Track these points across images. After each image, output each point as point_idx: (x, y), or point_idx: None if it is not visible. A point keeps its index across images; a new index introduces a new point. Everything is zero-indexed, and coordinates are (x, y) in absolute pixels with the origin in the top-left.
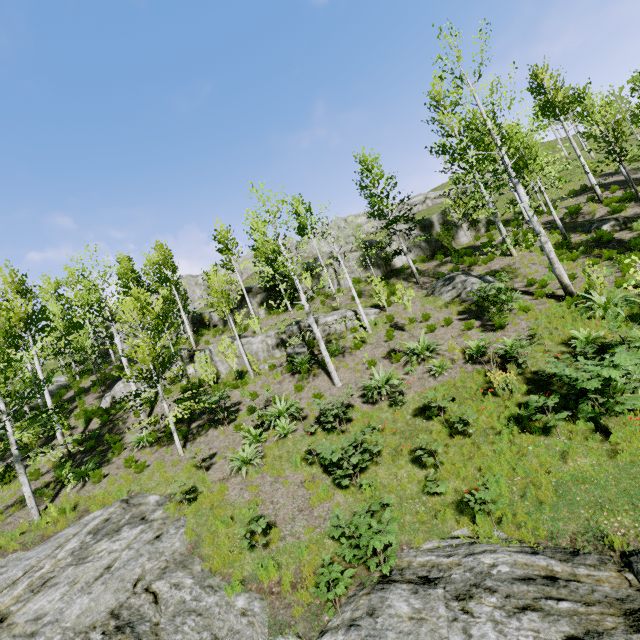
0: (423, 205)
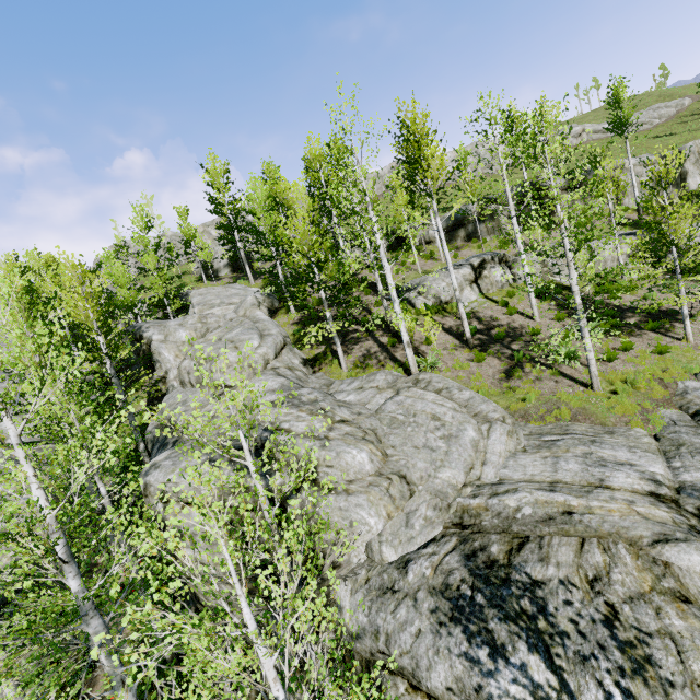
0: (578, 139)
